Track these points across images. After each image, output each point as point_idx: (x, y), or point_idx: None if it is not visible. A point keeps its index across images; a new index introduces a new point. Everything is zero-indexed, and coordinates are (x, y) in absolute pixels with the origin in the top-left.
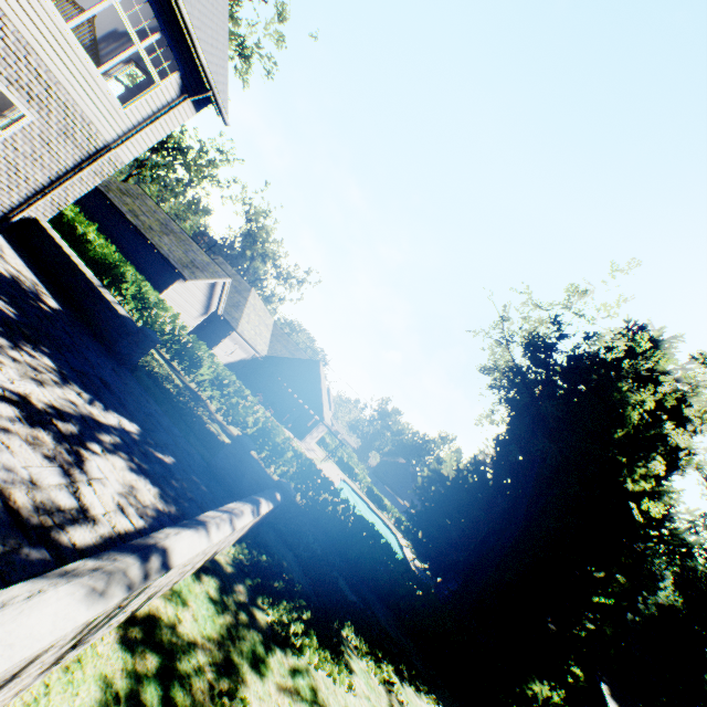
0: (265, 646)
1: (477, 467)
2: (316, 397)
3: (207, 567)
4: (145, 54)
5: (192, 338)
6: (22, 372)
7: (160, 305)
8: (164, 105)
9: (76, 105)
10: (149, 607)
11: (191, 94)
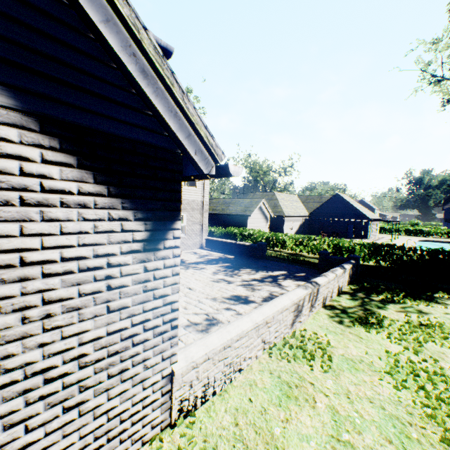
0: (382, 304)
1: None
2: (353, 211)
3: (340, 293)
4: None
5: (272, 234)
6: (247, 274)
7: (251, 233)
8: None
9: (189, 200)
10: (327, 303)
11: None
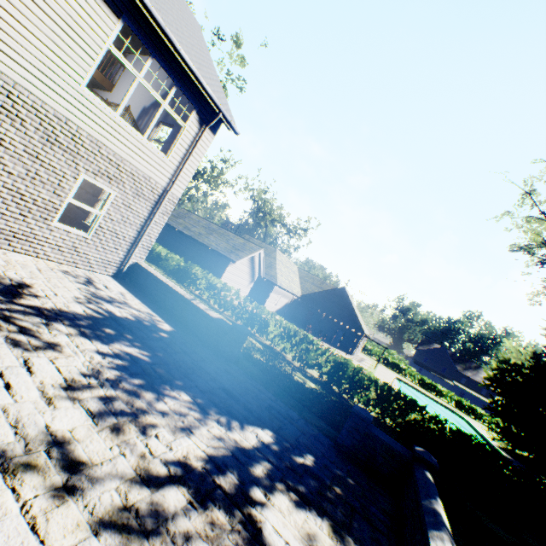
0: None
1: None
2: (351, 316)
3: None
4: (169, 109)
5: (255, 306)
6: (172, 426)
7: (225, 288)
8: (191, 141)
9: (138, 170)
10: None
11: (207, 123)
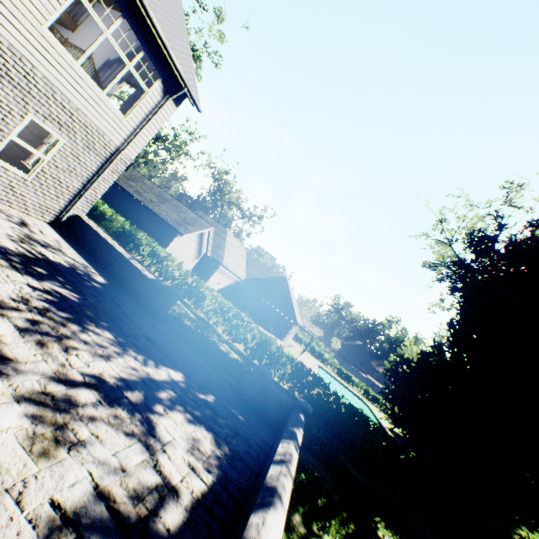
0: None
1: (437, 349)
2: (288, 305)
3: None
4: (134, 71)
5: (195, 279)
6: (93, 352)
7: (168, 258)
8: (153, 108)
9: (92, 123)
10: None
11: (171, 94)
